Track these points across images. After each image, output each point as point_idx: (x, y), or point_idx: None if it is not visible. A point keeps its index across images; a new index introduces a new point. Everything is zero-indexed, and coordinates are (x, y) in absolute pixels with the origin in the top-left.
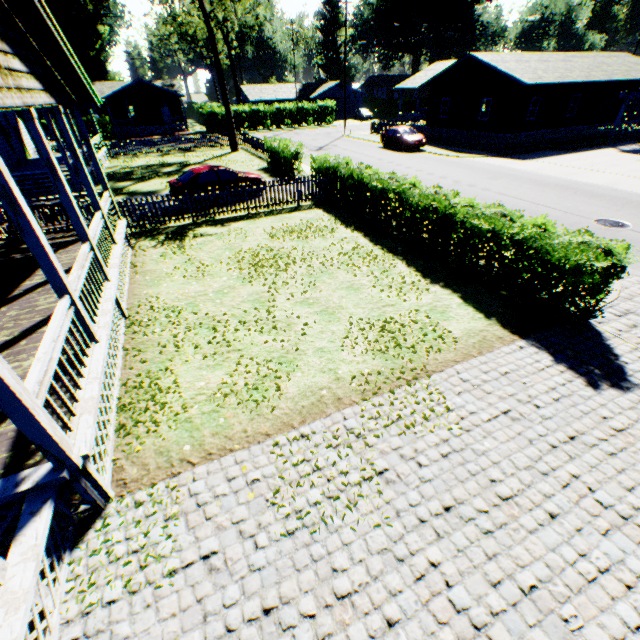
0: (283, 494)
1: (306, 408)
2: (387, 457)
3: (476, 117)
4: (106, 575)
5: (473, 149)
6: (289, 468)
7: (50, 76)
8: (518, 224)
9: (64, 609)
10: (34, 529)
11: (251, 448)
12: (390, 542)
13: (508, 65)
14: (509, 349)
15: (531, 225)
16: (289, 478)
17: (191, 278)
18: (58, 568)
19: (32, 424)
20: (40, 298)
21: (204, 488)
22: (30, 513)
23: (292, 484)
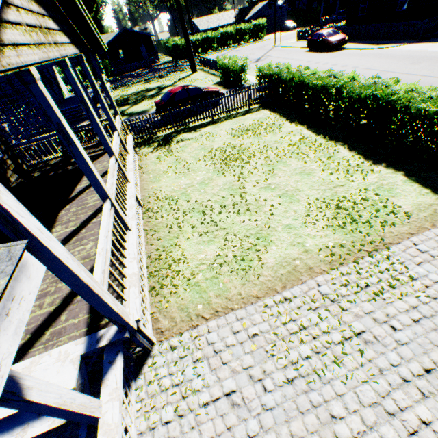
0: (279, 348)
1: (284, 276)
2: (362, 320)
3: (394, 9)
4: (161, 402)
5: (391, 39)
6: (280, 326)
7: (73, 32)
8: None
9: (137, 423)
10: (113, 375)
11: (247, 308)
12: (378, 397)
13: None
14: None
15: None
16: (281, 334)
17: (180, 174)
18: (129, 394)
19: (103, 305)
20: (88, 197)
21: (217, 339)
22: (109, 362)
23: (284, 339)
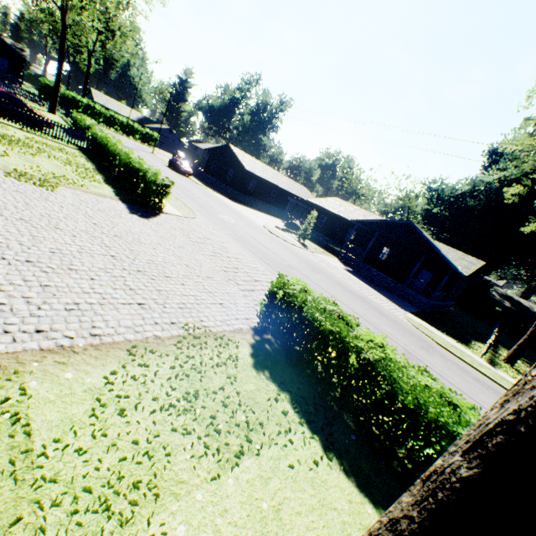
0: None
1: None
2: (5, 180)
3: (226, 177)
4: None
5: (217, 190)
6: None
7: None
8: (151, 171)
9: None
10: None
11: None
12: None
13: (245, 159)
14: (112, 200)
15: (155, 173)
16: None
17: None
18: None
19: None
20: None
21: None
22: None
23: None
